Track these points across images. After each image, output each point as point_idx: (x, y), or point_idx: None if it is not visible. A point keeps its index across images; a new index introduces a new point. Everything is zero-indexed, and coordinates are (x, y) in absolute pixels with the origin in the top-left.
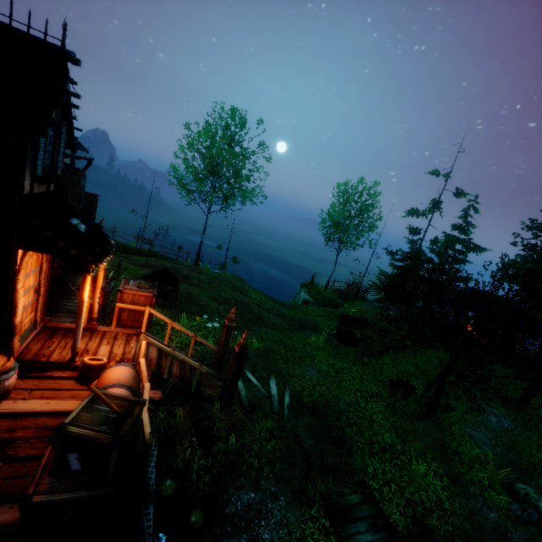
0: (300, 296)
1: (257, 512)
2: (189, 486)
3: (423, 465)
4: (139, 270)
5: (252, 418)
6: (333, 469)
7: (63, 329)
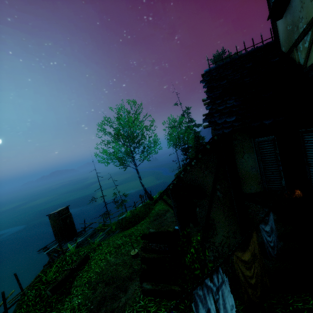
0: None
1: None
2: None
3: None
4: None
5: None
6: None
7: None
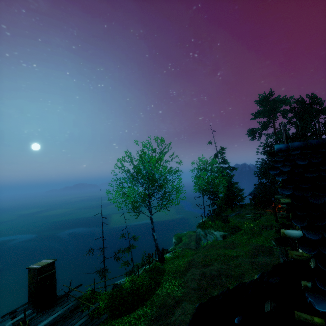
0: (215, 235)
1: None
2: None
3: None
4: None
5: None
6: None
7: None
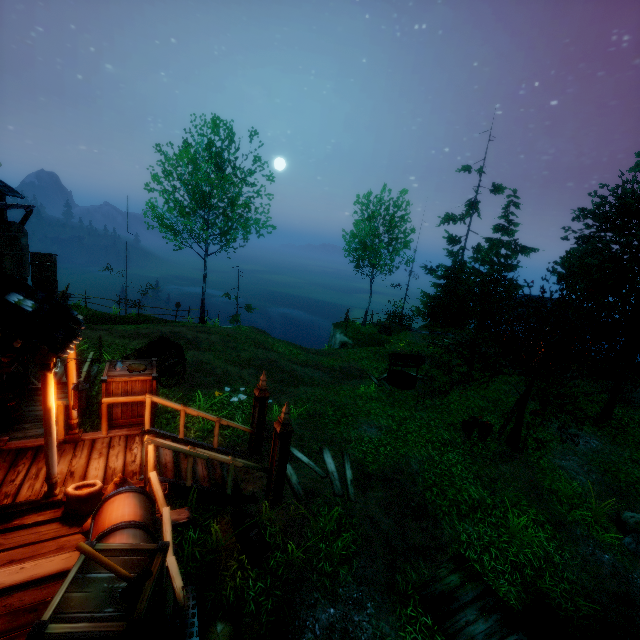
0: (335, 339)
1: (341, 633)
2: (248, 624)
3: (523, 517)
4: (128, 344)
5: (312, 509)
6: (421, 549)
7: (30, 450)
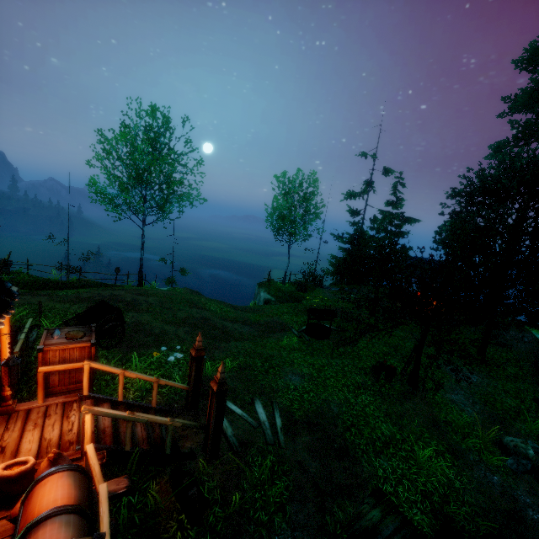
0: (260, 297)
1: None
2: None
3: (428, 450)
4: (69, 308)
5: (247, 460)
6: (345, 488)
7: None
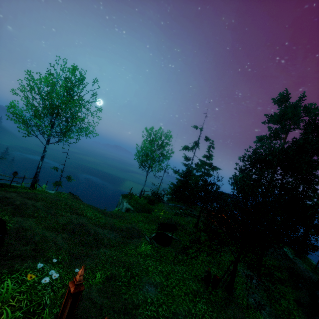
0: (123, 206)
1: None
2: None
3: None
4: None
5: None
6: None
7: None
